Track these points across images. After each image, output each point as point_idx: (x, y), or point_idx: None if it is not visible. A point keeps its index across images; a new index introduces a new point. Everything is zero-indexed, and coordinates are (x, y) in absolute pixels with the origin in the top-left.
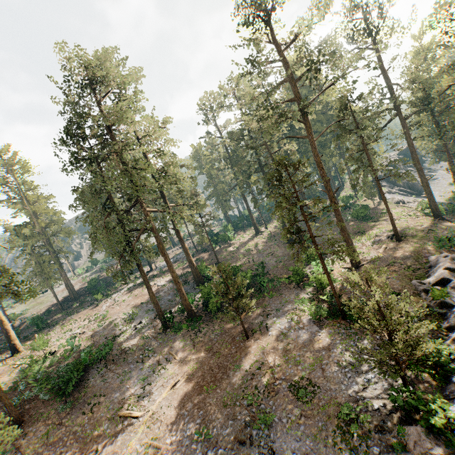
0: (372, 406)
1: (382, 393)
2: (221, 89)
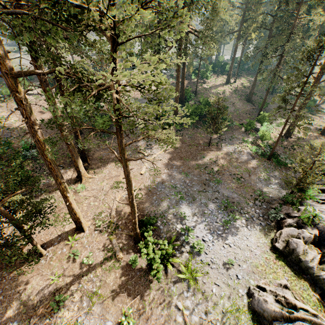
0: (268, 195)
1: (275, 193)
2: None
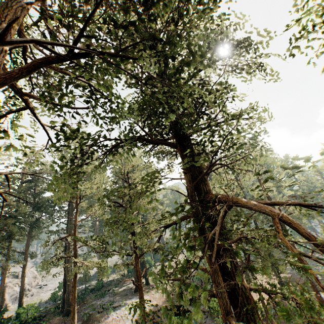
0: None
1: None
2: None
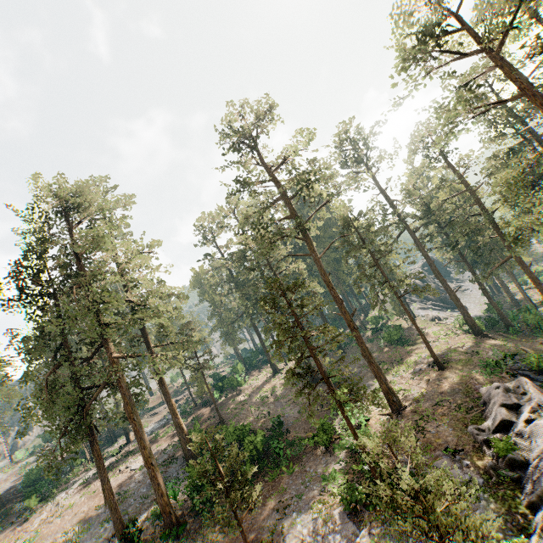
0: None
1: None
2: (220, 211)
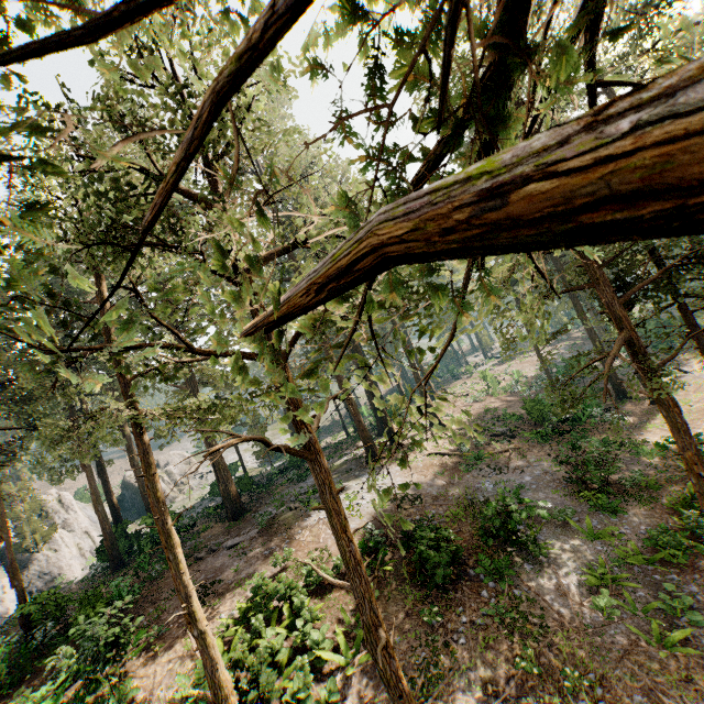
0: None
1: None
2: None
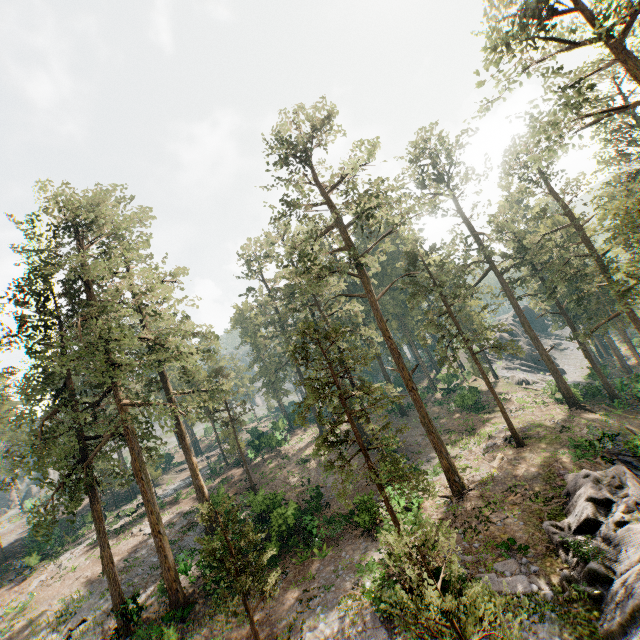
0: None
1: None
2: (268, 237)
